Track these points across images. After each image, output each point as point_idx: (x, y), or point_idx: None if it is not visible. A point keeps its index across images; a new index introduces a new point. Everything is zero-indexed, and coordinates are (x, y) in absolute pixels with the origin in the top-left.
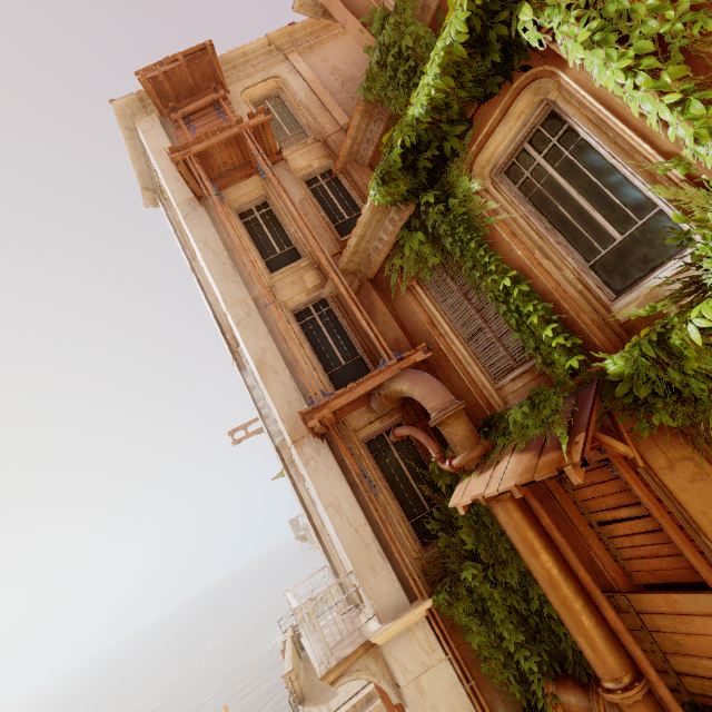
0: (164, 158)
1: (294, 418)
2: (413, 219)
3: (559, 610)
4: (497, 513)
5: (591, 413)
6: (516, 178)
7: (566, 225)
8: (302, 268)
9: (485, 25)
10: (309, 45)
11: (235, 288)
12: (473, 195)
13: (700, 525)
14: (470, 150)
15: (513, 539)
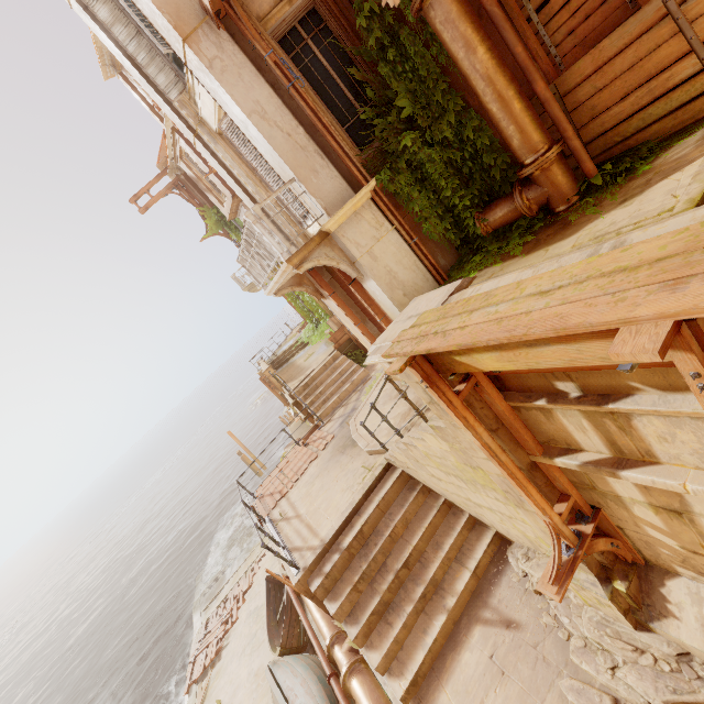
0: None
1: (174, 4)
2: None
3: (494, 108)
4: (435, 14)
5: None
6: None
7: None
8: None
9: None
10: None
11: None
12: None
13: None
14: None
15: (452, 42)
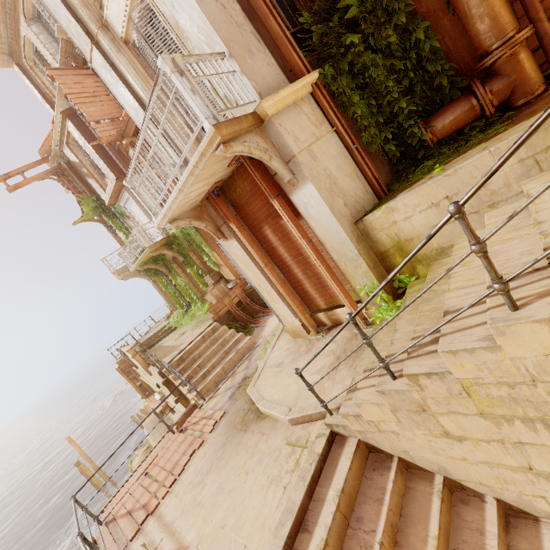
0: None
1: None
2: None
3: None
4: None
5: None
6: None
7: None
8: None
9: None
10: None
11: None
12: None
13: None
14: None
15: None
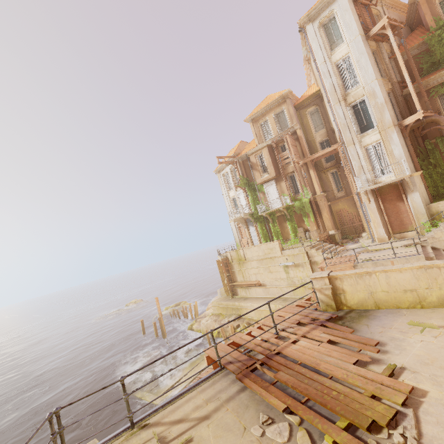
0: (354, 13)
1: (393, 120)
2: None
3: None
4: None
5: None
6: None
7: None
8: (386, 81)
9: None
10: (387, 7)
11: (377, 74)
12: None
13: None
14: None
15: None
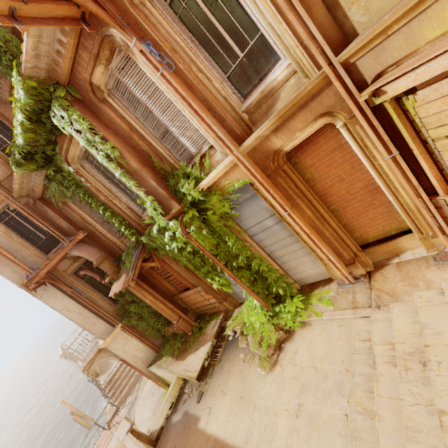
0: None
1: (23, 279)
2: (49, 175)
3: (157, 310)
4: (130, 290)
5: (138, 259)
6: (92, 162)
7: (118, 185)
8: None
9: (37, 116)
10: None
11: None
12: (73, 172)
13: (182, 275)
14: (62, 153)
15: (138, 296)
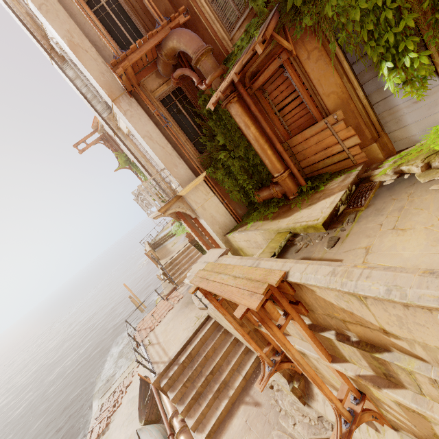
0: None
1: (109, 85)
2: None
3: (259, 152)
4: (231, 111)
5: (271, 18)
6: None
7: None
8: None
9: None
10: None
11: None
12: None
13: (317, 88)
14: None
15: (239, 123)
